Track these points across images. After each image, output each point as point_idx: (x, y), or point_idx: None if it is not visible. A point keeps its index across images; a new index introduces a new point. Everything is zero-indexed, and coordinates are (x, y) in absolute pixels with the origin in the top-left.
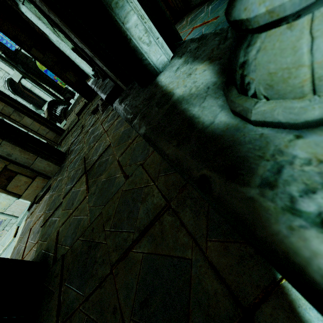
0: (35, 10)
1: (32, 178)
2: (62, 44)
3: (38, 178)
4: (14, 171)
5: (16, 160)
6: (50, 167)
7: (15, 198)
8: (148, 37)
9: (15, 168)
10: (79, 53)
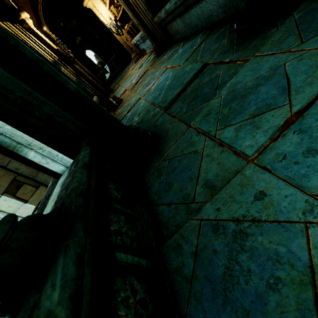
0: None
1: (36, 187)
2: None
3: (41, 187)
4: (22, 181)
5: (23, 173)
6: (50, 178)
7: (23, 202)
8: (46, 160)
9: (22, 179)
10: None
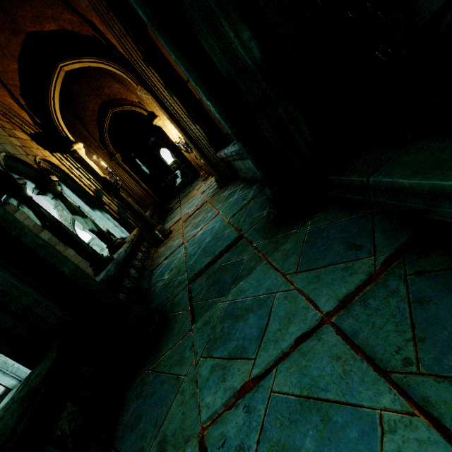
0: (60, 204)
1: None
2: (93, 213)
3: None
4: None
5: None
6: None
7: None
8: None
9: None
10: (95, 234)
